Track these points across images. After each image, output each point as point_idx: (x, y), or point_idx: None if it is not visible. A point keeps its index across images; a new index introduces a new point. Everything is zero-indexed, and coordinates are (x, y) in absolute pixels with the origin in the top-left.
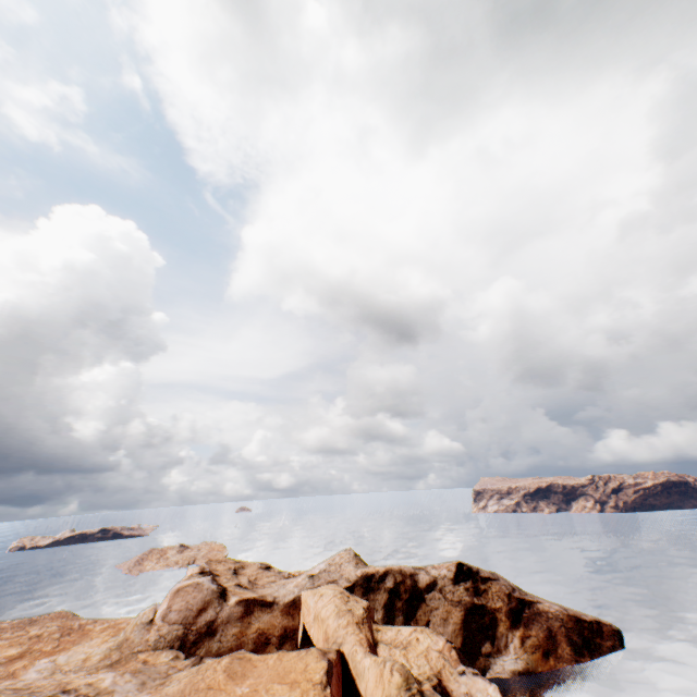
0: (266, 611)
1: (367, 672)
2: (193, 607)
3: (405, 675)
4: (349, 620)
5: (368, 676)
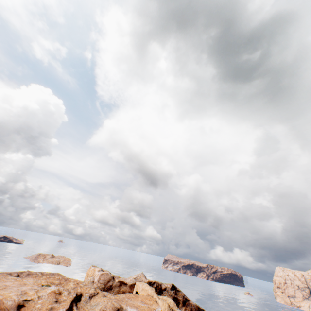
0: (125, 285)
1: (159, 303)
2: (106, 279)
3: (168, 304)
4: (153, 291)
5: (160, 304)
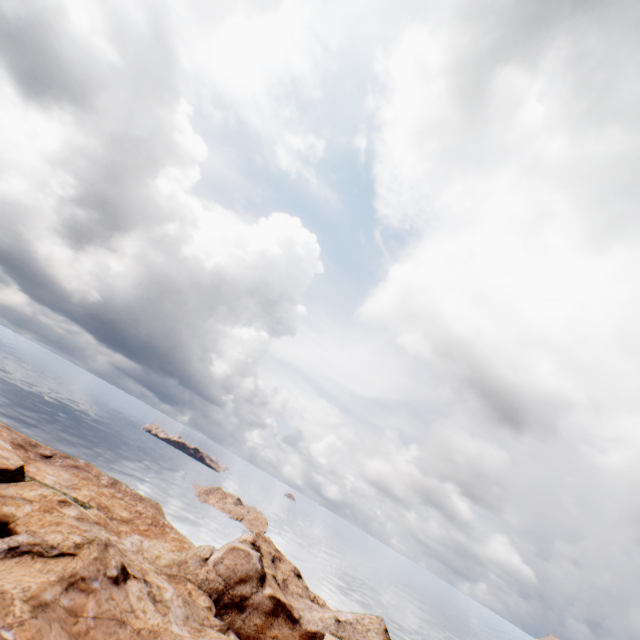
0: (288, 624)
1: None
2: (237, 571)
3: None
4: None
5: None
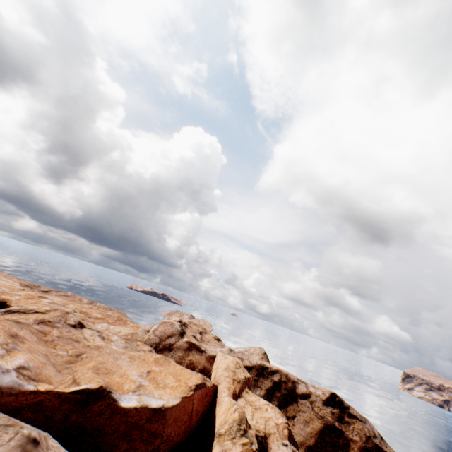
0: (198, 353)
1: (223, 404)
2: (166, 333)
3: (241, 417)
4: (229, 375)
5: (223, 406)
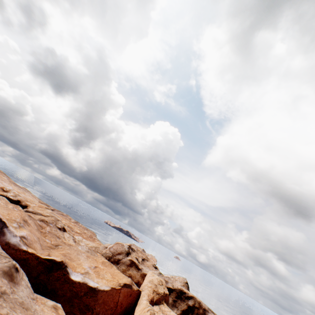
0: (136, 270)
1: (141, 304)
2: (117, 250)
3: None
4: (152, 286)
5: (141, 306)
